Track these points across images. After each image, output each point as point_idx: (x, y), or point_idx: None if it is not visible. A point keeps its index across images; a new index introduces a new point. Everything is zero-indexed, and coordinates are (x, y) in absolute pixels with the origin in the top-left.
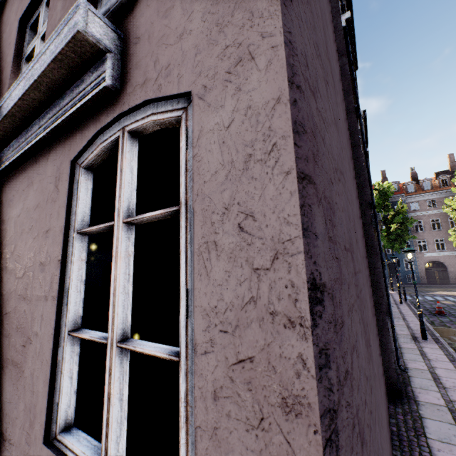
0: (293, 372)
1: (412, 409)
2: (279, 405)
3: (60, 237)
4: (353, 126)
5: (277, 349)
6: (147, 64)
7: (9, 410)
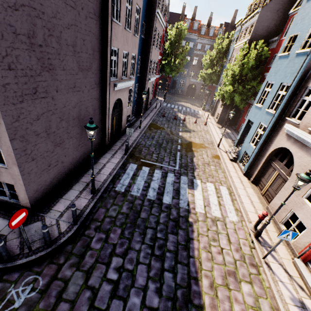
0: (13, 156)
1: (106, 151)
2: (12, 158)
3: None
4: (106, 36)
5: (11, 154)
6: None
7: None
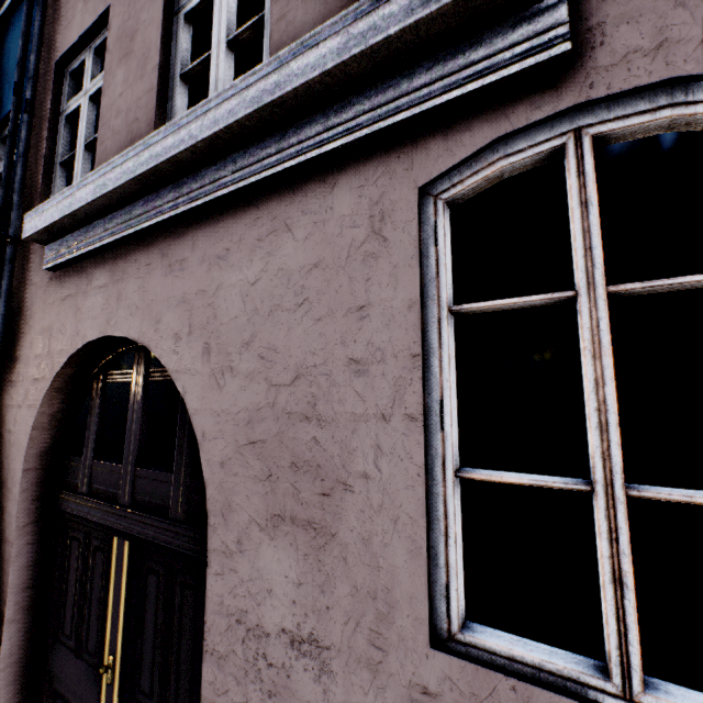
0: None
1: None
2: None
3: (409, 317)
4: None
5: None
6: (664, 13)
7: (301, 596)
